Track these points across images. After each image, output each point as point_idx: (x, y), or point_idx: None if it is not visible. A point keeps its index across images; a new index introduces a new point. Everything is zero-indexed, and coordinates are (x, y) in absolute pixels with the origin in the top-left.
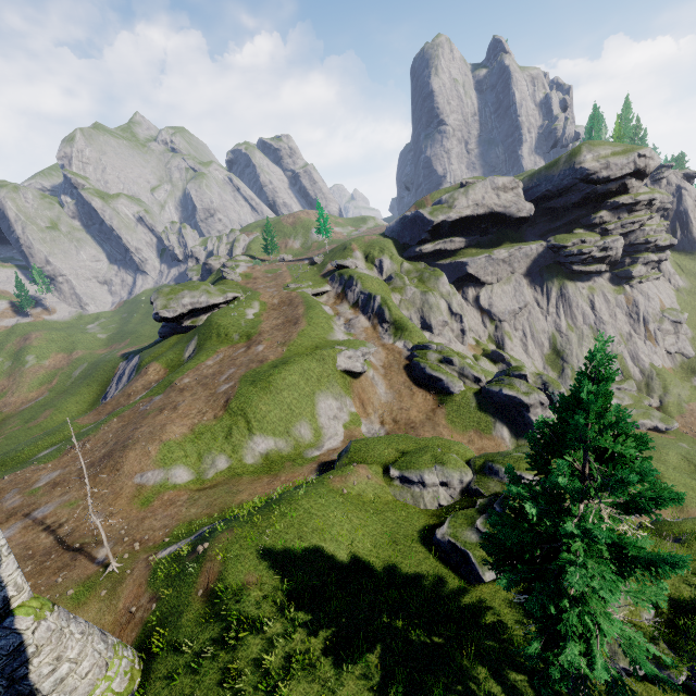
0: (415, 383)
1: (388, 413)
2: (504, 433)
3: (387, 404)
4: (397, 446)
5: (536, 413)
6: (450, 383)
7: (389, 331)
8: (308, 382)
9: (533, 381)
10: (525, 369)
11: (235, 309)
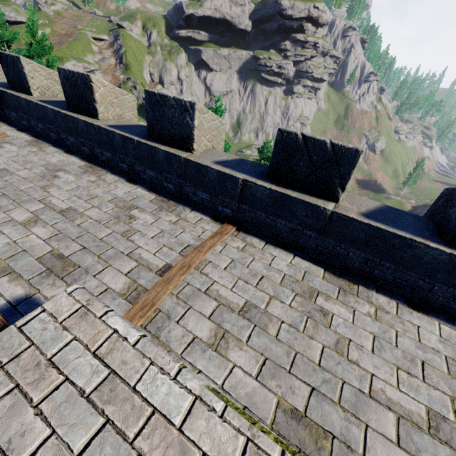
0: None
1: None
2: None
3: None
4: None
5: None
6: None
7: (122, 69)
8: None
9: None
10: None
11: None
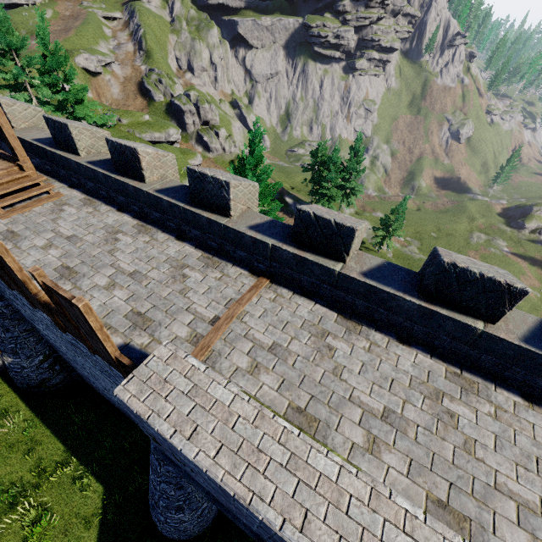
0: (141, 93)
1: (116, 106)
2: None
3: (117, 100)
4: None
5: (188, 117)
6: (154, 94)
7: (143, 57)
8: None
9: (194, 99)
10: (192, 91)
11: (28, 10)
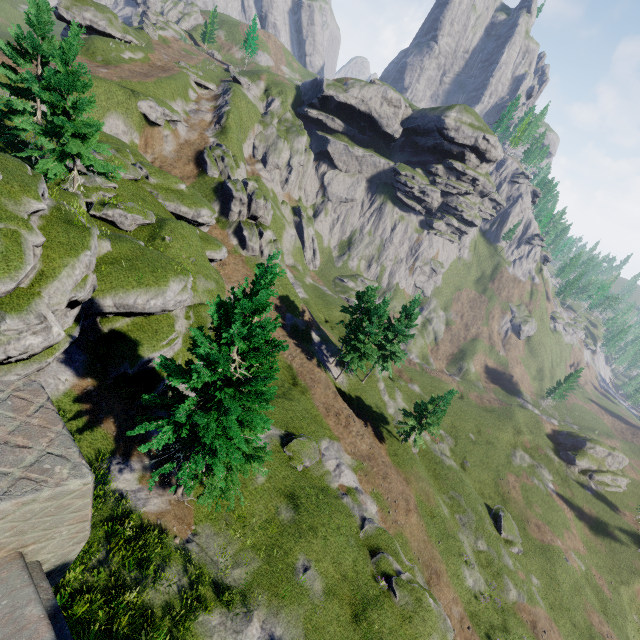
0: (196, 161)
1: (161, 162)
2: (216, 209)
3: (166, 157)
4: (110, 140)
5: (235, 204)
6: (210, 168)
7: (217, 131)
8: (108, 99)
9: (251, 190)
10: (252, 181)
11: (118, 44)
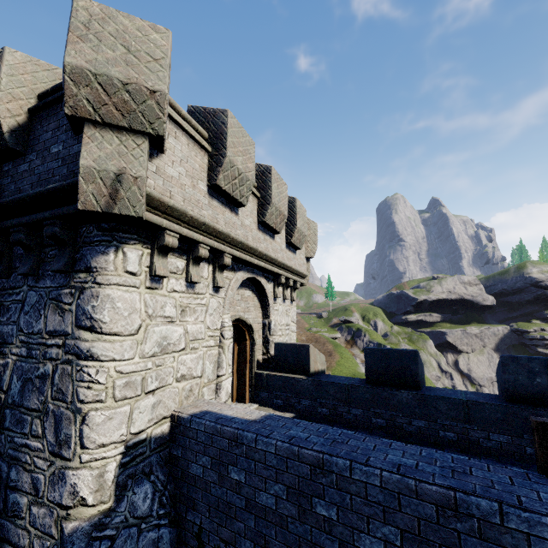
0: None
1: None
2: None
3: None
4: None
5: None
6: None
7: None
8: None
9: None
10: None
11: None
